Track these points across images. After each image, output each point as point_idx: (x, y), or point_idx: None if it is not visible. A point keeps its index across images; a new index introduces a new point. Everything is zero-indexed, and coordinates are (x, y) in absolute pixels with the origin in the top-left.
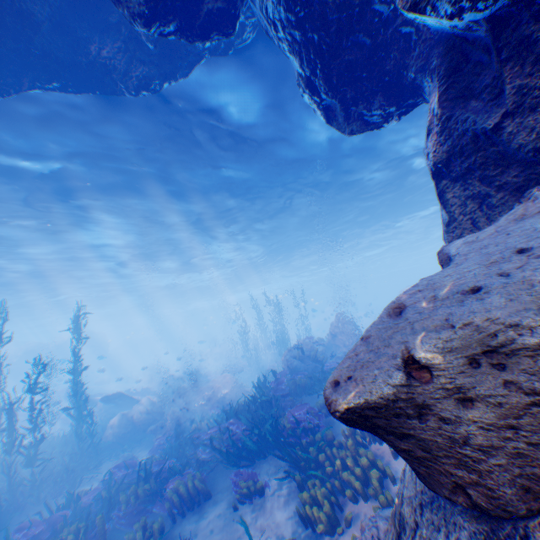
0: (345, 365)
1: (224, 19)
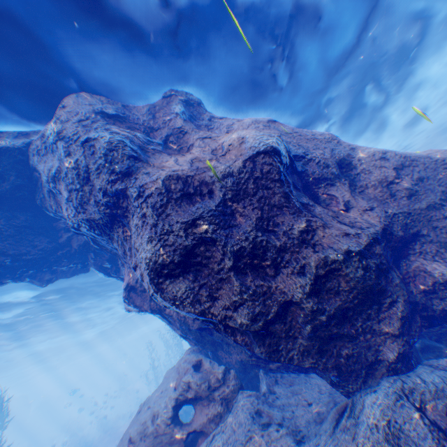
0: (120, 441)
1: (82, 269)
